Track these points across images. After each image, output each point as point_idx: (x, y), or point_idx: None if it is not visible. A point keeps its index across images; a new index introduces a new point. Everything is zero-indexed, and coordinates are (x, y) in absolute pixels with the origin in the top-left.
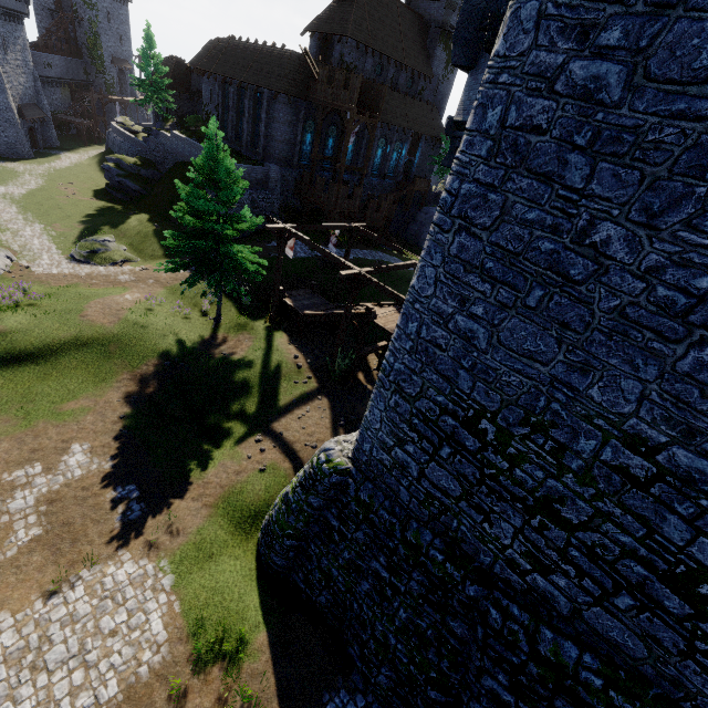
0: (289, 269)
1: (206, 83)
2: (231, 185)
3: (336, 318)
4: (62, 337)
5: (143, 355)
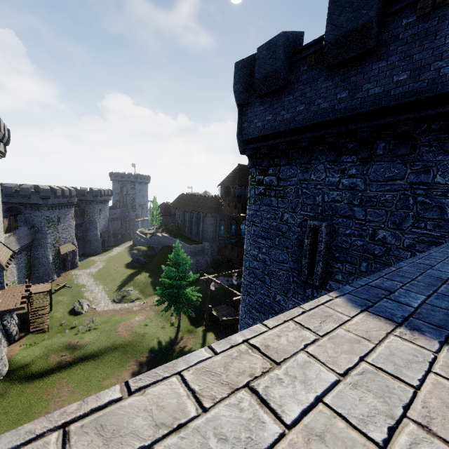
0: (215, 293)
1: (177, 212)
2: (184, 263)
3: (237, 320)
4: (106, 344)
5: (141, 351)
